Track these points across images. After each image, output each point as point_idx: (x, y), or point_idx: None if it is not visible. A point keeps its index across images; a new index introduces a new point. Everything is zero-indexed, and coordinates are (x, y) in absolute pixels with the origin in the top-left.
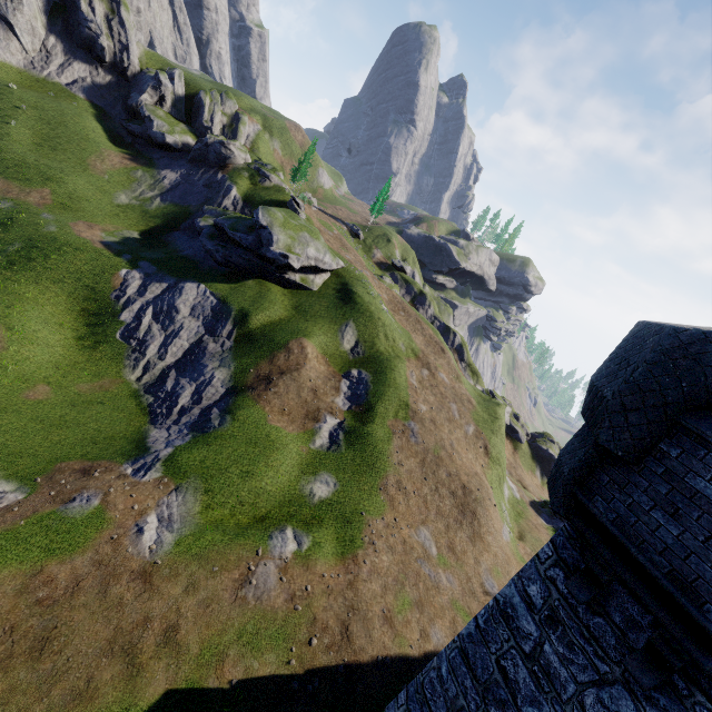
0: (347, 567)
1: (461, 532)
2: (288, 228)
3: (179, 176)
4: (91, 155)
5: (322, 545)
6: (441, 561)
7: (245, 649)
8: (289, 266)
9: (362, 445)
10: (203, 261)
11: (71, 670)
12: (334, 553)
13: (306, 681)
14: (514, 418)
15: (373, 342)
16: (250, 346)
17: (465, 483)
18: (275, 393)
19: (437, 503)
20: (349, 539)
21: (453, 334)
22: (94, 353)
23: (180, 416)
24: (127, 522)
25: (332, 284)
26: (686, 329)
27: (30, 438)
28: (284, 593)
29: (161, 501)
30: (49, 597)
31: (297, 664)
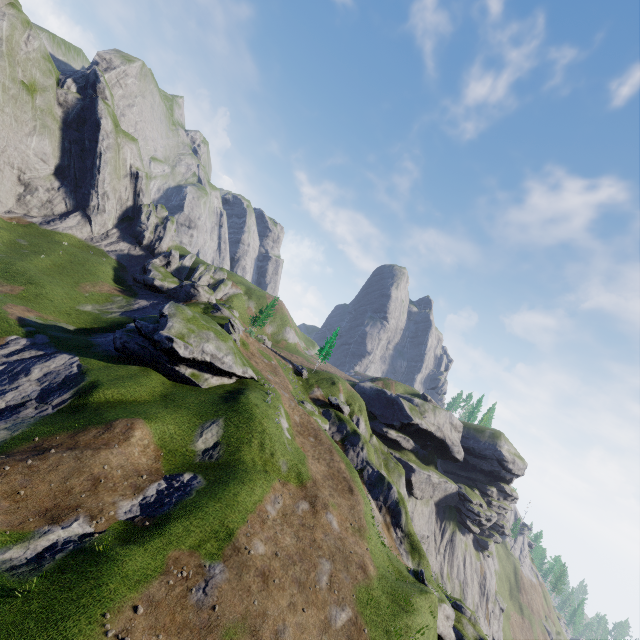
0: None
1: None
2: (193, 323)
3: (150, 304)
4: (88, 282)
5: None
6: None
7: None
8: (175, 352)
9: (78, 575)
10: (103, 346)
11: None
12: None
13: None
14: None
15: (239, 447)
16: (69, 416)
17: None
18: (30, 466)
19: None
20: None
21: (387, 486)
22: None
23: None
24: None
25: (228, 386)
26: None
27: None
28: None
29: None
30: None
31: None
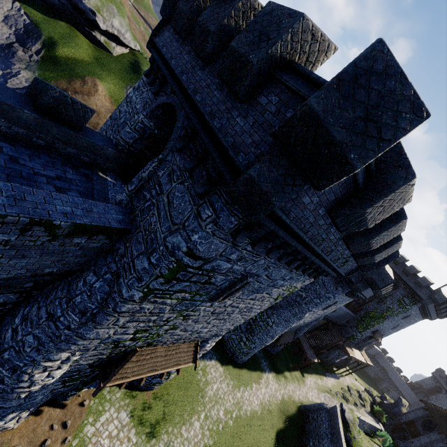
0: None
1: None
2: None
3: None
4: None
5: None
6: None
7: None
8: (96, 24)
9: None
10: None
11: None
12: None
13: None
14: None
15: None
16: (54, 66)
17: None
18: None
19: None
20: None
21: None
22: None
23: None
24: None
25: (128, 57)
26: None
27: None
28: None
29: None
30: None
31: None
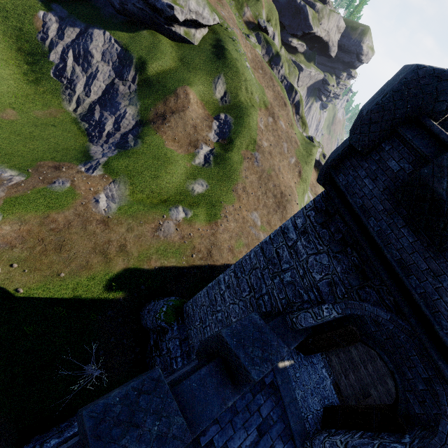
0: (212, 227)
1: (275, 216)
2: None
3: None
4: None
5: (198, 216)
6: (262, 228)
7: (160, 256)
8: (175, 18)
9: (224, 165)
10: (104, 8)
11: (77, 258)
12: (205, 220)
13: (190, 270)
14: (322, 157)
15: (237, 93)
16: (149, 90)
17: (283, 191)
18: (168, 126)
19: (265, 200)
20: (214, 214)
21: (295, 92)
22: (38, 87)
23: (108, 138)
24: (88, 196)
25: (209, 39)
26: (425, 67)
27: (15, 145)
28: (178, 235)
29: (106, 187)
30: (57, 228)
31: (186, 264)
